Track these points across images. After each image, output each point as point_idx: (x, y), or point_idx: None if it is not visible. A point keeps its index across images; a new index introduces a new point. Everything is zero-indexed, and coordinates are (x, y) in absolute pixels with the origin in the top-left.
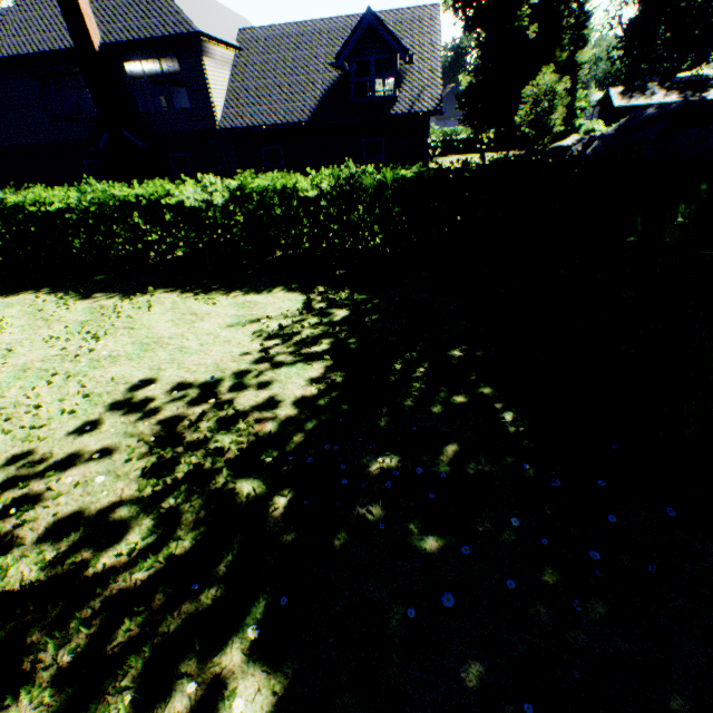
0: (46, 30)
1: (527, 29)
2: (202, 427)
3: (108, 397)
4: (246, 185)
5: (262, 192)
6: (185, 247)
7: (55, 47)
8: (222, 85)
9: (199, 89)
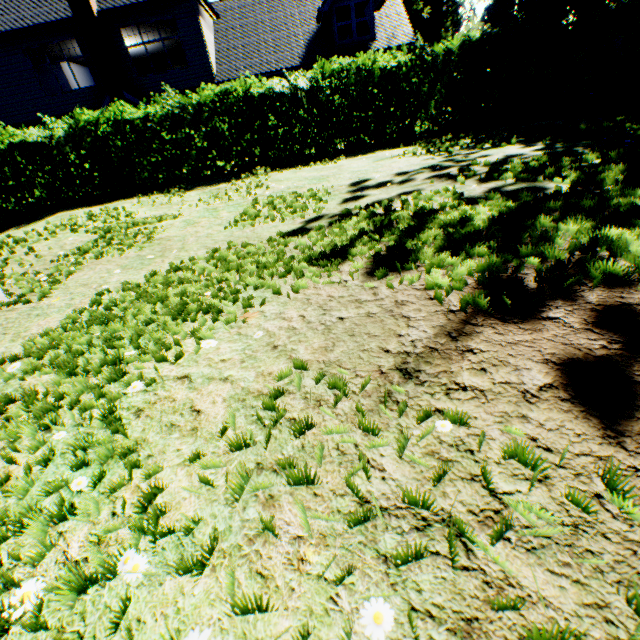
0: (35, 7)
1: (420, 13)
2: (477, 169)
3: (337, 192)
4: (326, 69)
5: (339, 74)
6: (262, 145)
7: (50, 19)
8: (211, 45)
9: (196, 47)
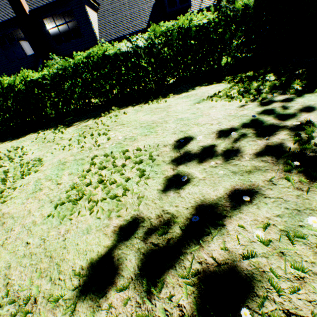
0: None
1: None
2: None
3: (161, 157)
4: (156, 30)
5: (166, 33)
6: (118, 86)
7: (4, 19)
8: (95, 22)
9: (86, 24)
